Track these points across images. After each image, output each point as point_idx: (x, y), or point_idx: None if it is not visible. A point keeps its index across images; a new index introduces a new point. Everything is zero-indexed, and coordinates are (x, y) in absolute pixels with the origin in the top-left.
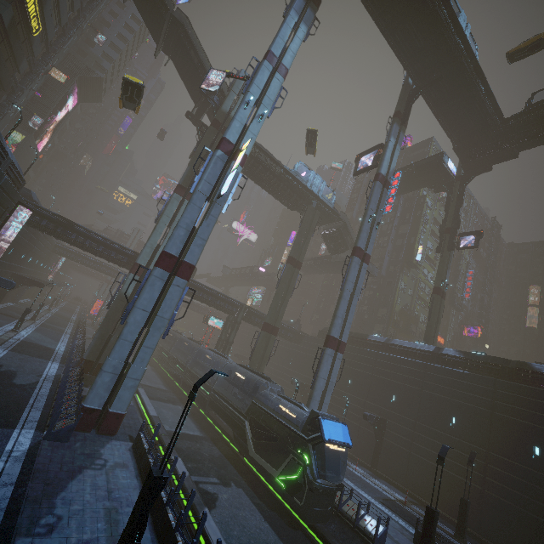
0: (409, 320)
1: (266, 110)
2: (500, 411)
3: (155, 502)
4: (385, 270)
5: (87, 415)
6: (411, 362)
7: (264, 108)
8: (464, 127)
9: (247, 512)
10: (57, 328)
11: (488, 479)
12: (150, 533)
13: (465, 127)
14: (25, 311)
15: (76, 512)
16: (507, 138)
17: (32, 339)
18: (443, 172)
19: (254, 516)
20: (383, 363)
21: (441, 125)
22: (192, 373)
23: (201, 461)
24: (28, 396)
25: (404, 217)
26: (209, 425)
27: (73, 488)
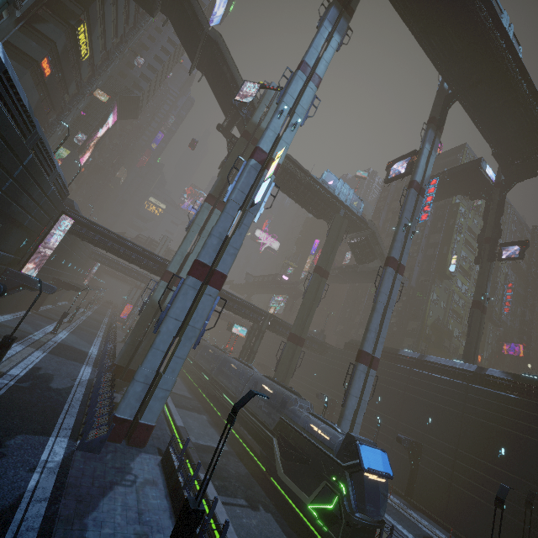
0: (442, 335)
1: (300, 118)
2: None
3: None
4: (415, 281)
5: (119, 425)
6: (450, 382)
7: (297, 117)
8: (505, 132)
9: None
10: (90, 331)
11: None
12: None
13: (506, 132)
14: (63, 314)
15: (107, 536)
16: None
17: (68, 342)
18: (480, 178)
19: None
20: (417, 381)
21: (479, 130)
22: (217, 382)
23: (227, 478)
24: (63, 401)
25: (435, 225)
26: (234, 438)
27: (104, 507)
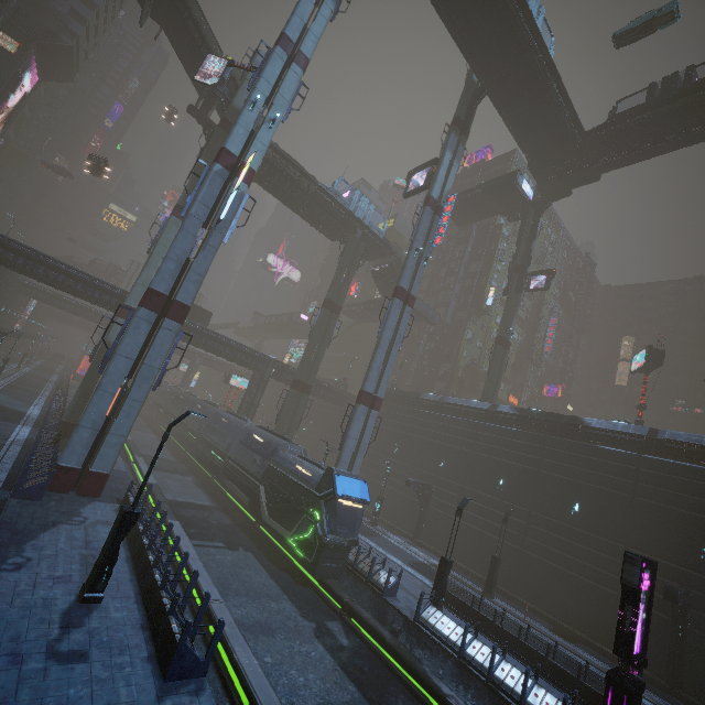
0: (476, 378)
1: (278, 113)
2: (546, 469)
3: (138, 550)
4: (450, 318)
5: (64, 474)
6: (464, 422)
7: (277, 110)
8: (539, 141)
9: (253, 571)
10: (29, 390)
11: (528, 539)
12: (129, 575)
13: (540, 141)
14: None
15: (48, 556)
16: (587, 157)
17: None
18: (517, 195)
19: (260, 575)
20: (434, 424)
21: (513, 136)
22: (205, 440)
23: (206, 528)
24: None
25: (476, 251)
26: (224, 496)
27: (45, 538)
